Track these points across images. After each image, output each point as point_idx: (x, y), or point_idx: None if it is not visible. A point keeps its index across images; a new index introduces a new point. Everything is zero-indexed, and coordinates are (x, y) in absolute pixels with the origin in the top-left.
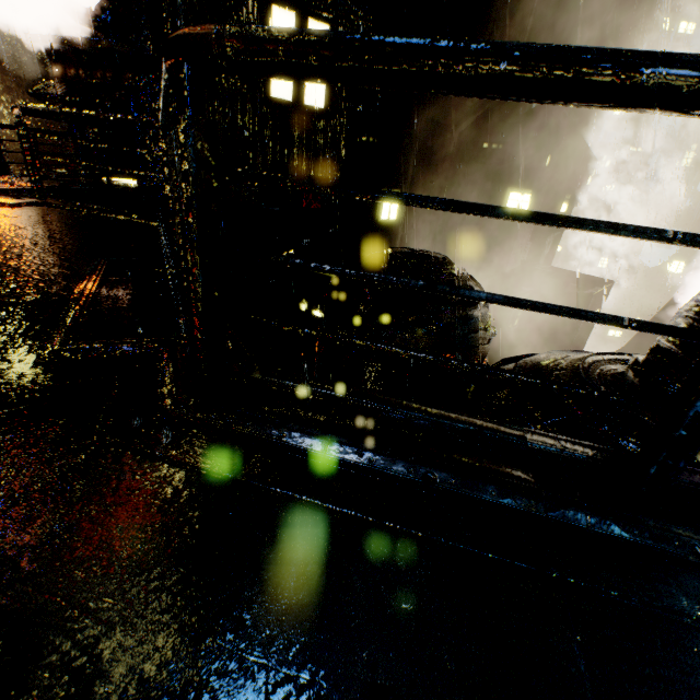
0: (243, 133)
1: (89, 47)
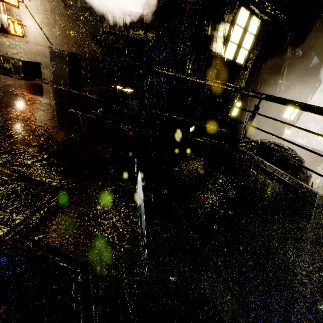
0: (207, 75)
1: (136, 17)
